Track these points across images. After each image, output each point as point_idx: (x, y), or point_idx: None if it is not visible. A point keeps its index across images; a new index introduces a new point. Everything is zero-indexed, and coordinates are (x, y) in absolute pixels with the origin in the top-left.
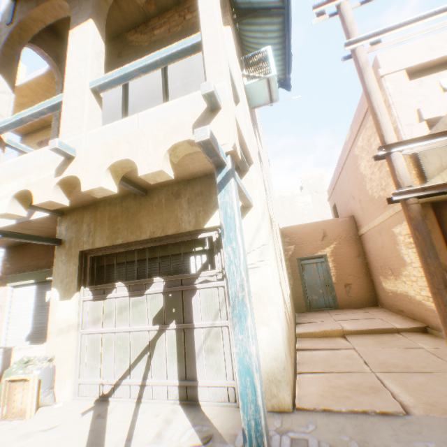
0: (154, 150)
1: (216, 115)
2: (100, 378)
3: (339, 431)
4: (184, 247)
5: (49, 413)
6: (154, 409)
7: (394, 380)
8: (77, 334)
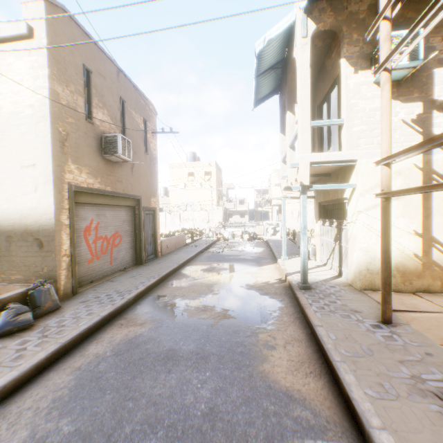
0: (293, 180)
1: (298, 169)
2: (324, 257)
3: (353, 297)
4: (344, 205)
5: (310, 262)
6: (329, 272)
7: (442, 316)
8: (319, 238)
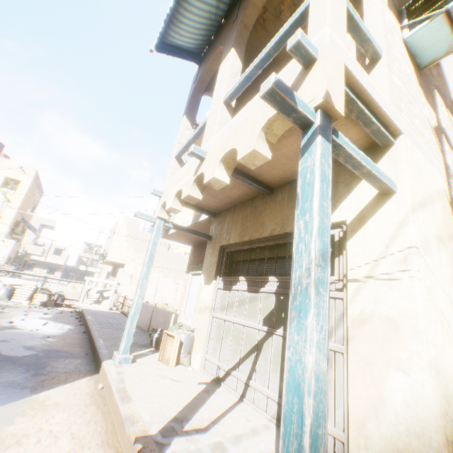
0: (251, 133)
1: (310, 71)
2: (218, 361)
3: None
4: None
5: (181, 370)
6: (249, 413)
7: None
8: (209, 315)
